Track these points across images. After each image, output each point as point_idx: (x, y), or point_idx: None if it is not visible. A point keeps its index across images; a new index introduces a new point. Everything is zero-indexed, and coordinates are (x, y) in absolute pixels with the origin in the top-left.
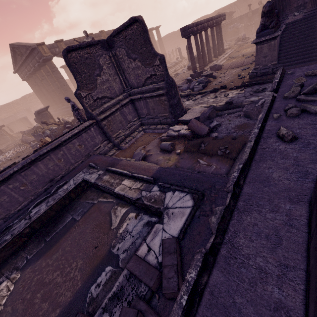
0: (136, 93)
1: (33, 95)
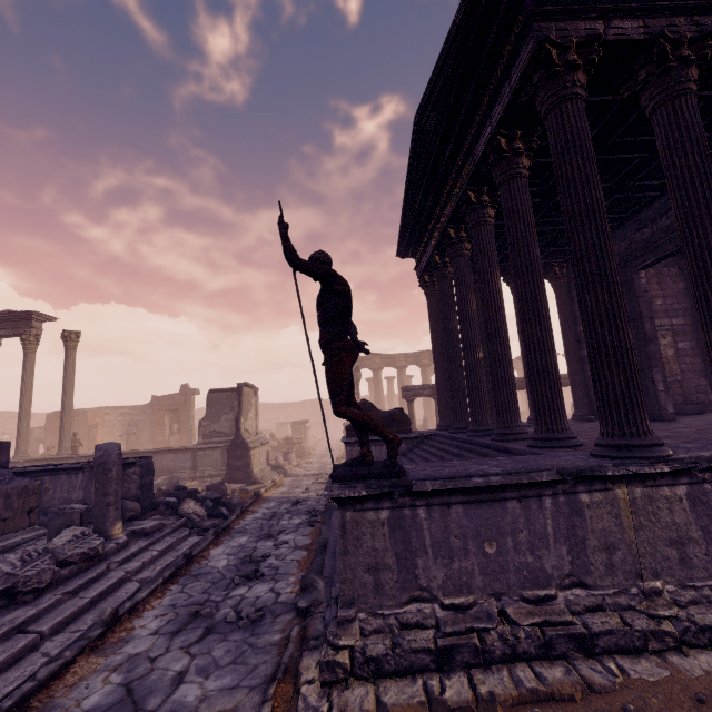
0: None
1: None
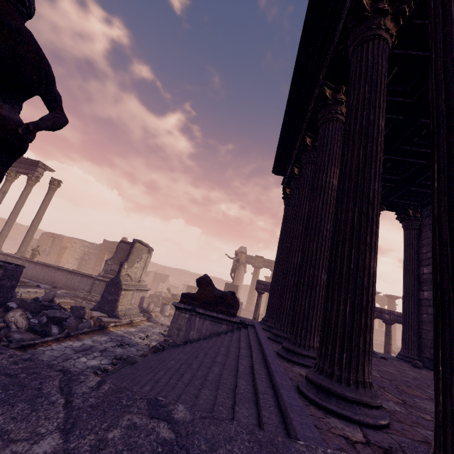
0: None
1: None
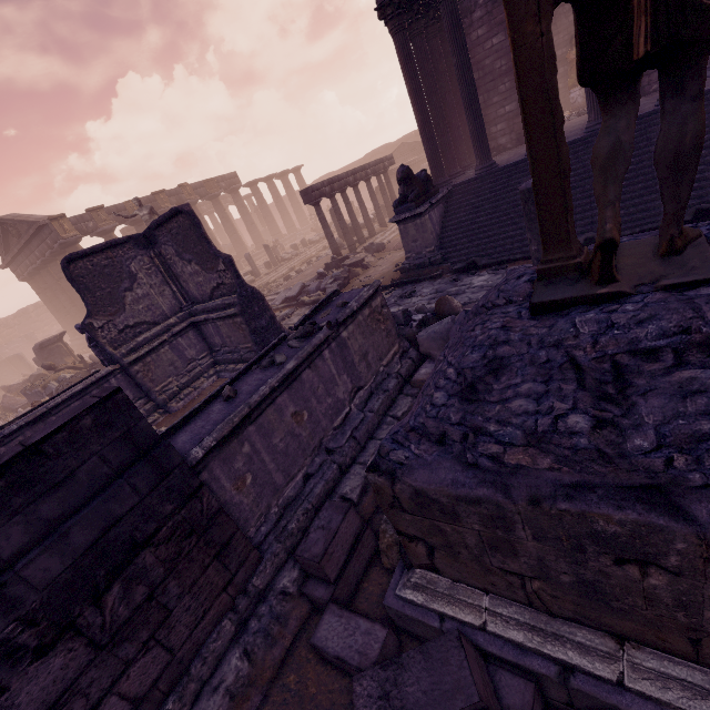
0: (201, 312)
1: (45, 306)
